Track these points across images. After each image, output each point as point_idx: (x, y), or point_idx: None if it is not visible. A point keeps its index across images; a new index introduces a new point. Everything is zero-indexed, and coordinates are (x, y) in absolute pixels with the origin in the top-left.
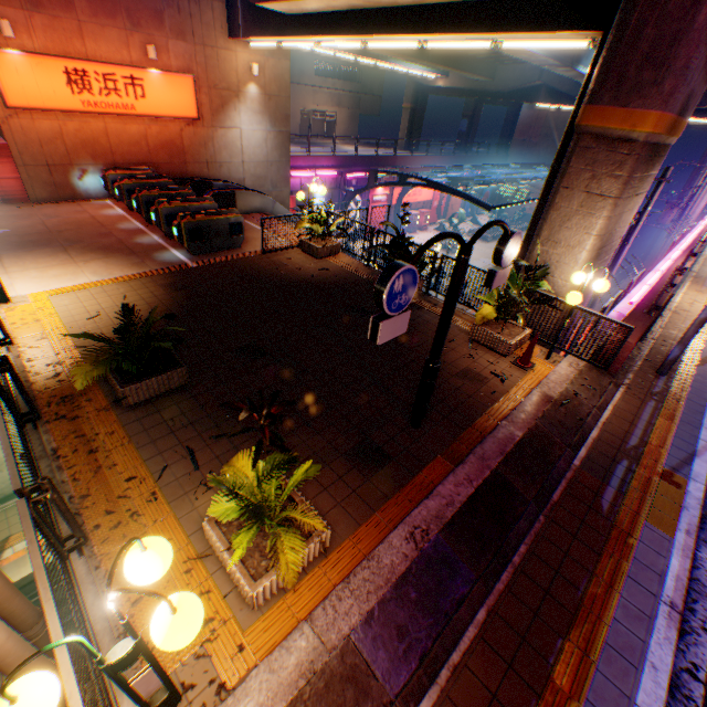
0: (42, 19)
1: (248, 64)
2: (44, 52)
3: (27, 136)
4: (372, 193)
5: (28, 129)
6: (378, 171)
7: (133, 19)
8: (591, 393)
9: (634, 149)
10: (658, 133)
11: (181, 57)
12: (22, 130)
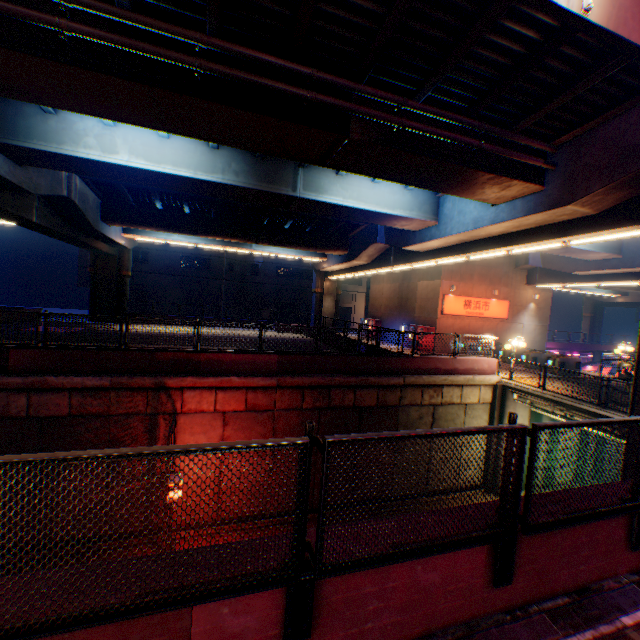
0: (461, 284)
1: (530, 294)
2: (458, 294)
3: (441, 324)
4: (582, 368)
5: (443, 322)
6: (601, 351)
7: (489, 281)
8: None
9: None
10: None
11: (503, 293)
12: (441, 322)
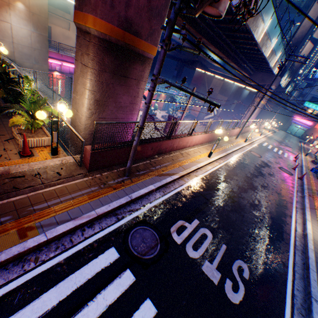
0: None
1: None
2: None
3: None
4: None
5: None
6: None
7: None
8: (55, 176)
9: (91, 39)
10: (102, 32)
11: None
12: None
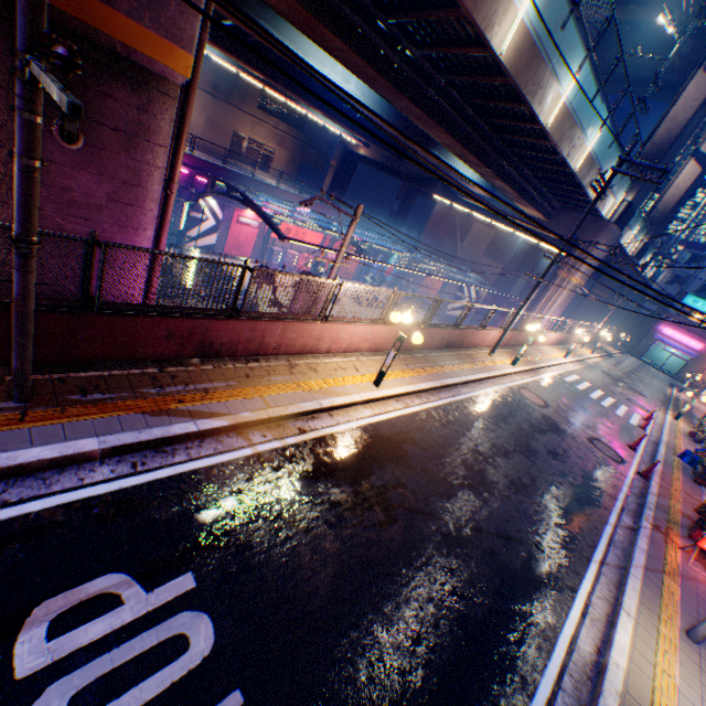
0: None
1: None
2: None
3: None
4: (240, 213)
5: None
6: (216, 178)
7: None
8: None
9: None
10: None
11: None
12: None
